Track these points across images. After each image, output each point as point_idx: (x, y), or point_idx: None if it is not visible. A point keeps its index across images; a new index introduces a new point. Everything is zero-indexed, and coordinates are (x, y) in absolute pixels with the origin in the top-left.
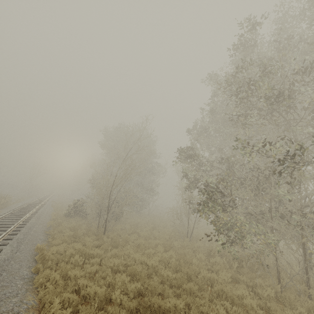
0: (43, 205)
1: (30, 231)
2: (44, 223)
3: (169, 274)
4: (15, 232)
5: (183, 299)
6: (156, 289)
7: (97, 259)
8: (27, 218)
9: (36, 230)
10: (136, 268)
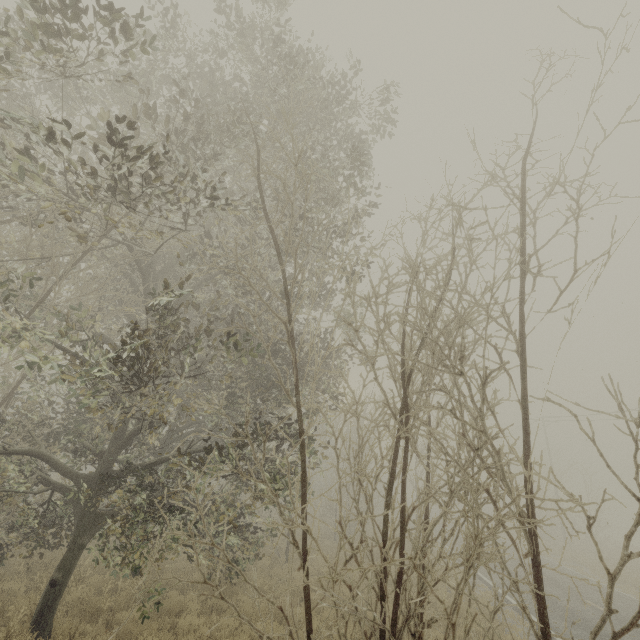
0: None
1: None
2: None
3: None
4: None
5: None
6: None
7: None
8: None
9: None
10: None
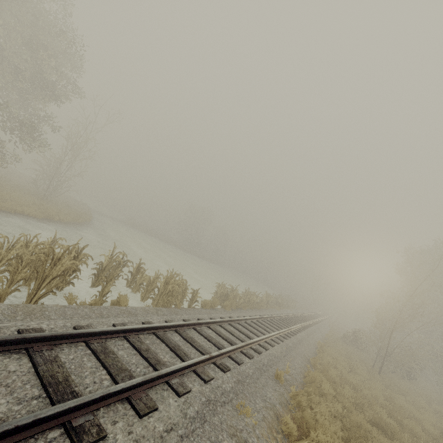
0: (321, 320)
1: (313, 333)
2: (322, 334)
3: (430, 427)
4: (305, 328)
5: (428, 439)
6: (405, 418)
7: (361, 377)
8: (310, 323)
9: (316, 334)
10: (394, 401)
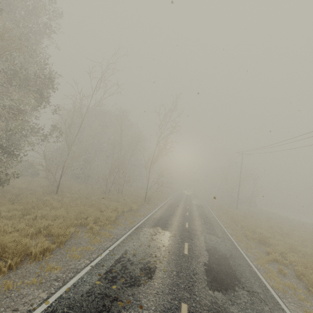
0: None
1: None
2: None
3: None
4: None
5: None
6: None
7: None
8: None
9: None
10: None
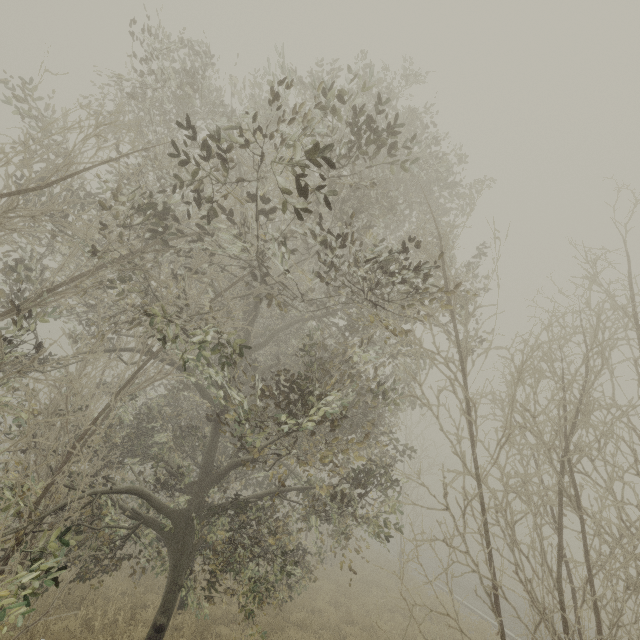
0: None
1: None
2: None
3: None
4: None
5: None
6: None
7: None
8: None
9: None
10: None
